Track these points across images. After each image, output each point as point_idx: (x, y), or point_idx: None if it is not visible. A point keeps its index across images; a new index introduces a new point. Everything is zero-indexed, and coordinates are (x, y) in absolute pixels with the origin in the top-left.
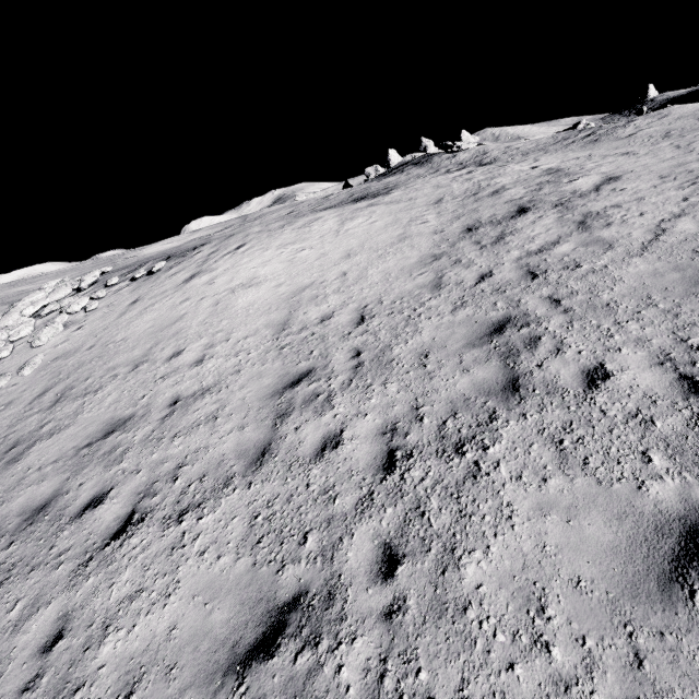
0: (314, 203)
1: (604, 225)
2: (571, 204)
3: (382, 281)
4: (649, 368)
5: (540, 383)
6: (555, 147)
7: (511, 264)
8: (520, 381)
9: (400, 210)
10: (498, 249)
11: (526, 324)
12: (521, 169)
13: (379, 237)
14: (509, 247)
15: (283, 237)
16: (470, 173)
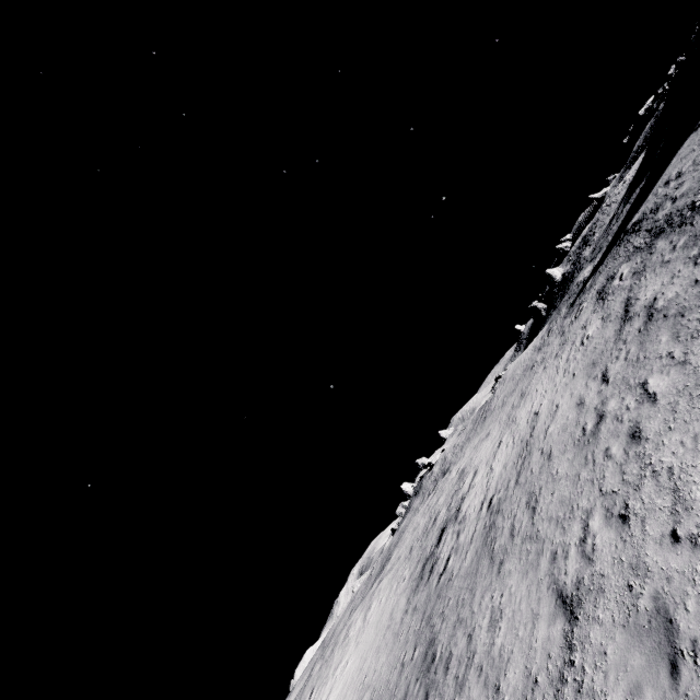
0: (363, 589)
1: (463, 528)
2: (458, 512)
3: (386, 657)
4: (461, 639)
5: (434, 685)
6: (472, 434)
7: (433, 593)
8: (429, 691)
9: (392, 576)
10: (430, 582)
11: (434, 642)
12: (452, 478)
13: (383, 614)
14: (434, 576)
15: (334, 660)
16: (434, 494)
